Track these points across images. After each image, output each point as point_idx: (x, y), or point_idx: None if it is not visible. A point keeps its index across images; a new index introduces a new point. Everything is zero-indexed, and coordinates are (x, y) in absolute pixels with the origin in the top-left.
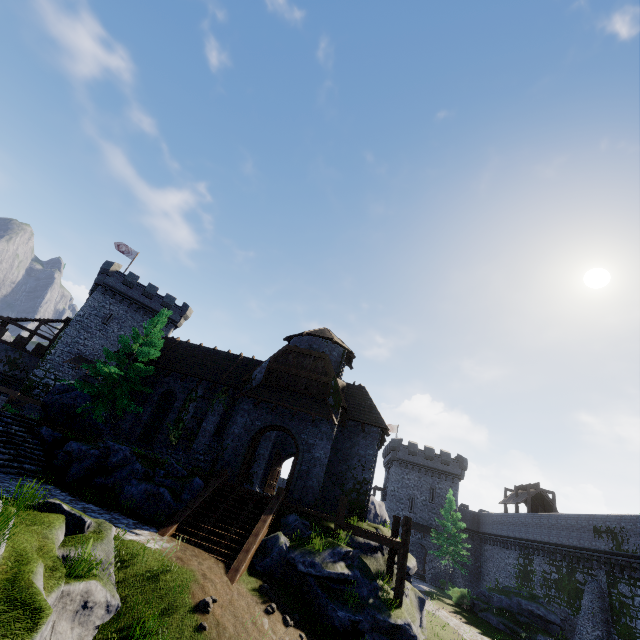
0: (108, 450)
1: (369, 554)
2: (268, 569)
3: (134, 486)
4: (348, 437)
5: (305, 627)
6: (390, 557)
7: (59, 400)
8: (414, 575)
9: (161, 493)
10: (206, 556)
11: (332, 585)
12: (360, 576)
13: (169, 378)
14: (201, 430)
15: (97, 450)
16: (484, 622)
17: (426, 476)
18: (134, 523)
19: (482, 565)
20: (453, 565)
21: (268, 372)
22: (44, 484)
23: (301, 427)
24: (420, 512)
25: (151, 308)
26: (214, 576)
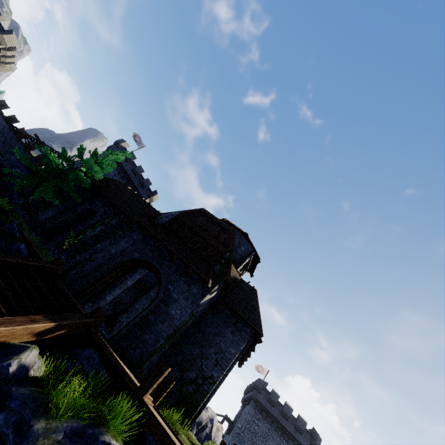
0: None
1: None
2: None
3: None
4: (217, 323)
5: None
6: None
7: (1, 161)
8: None
9: None
10: None
11: None
12: None
13: (100, 202)
14: (93, 248)
15: None
16: None
17: (275, 432)
18: None
19: None
20: None
21: (174, 220)
22: None
23: (173, 277)
24: None
25: (132, 181)
26: None
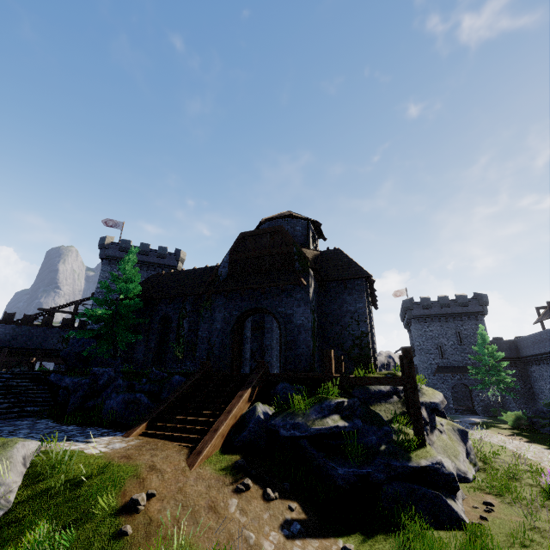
0: (95, 376)
1: (383, 401)
2: (248, 443)
3: (112, 399)
4: (333, 299)
5: (300, 495)
6: (406, 398)
7: (71, 351)
8: (464, 412)
9: (138, 398)
10: (169, 446)
11: (330, 442)
12: (365, 425)
13: (161, 306)
14: (199, 339)
15: (87, 379)
16: (549, 437)
17: (447, 323)
18: (104, 432)
19: (533, 386)
20: (501, 394)
21: (231, 264)
22: (40, 419)
23: (276, 302)
24: (452, 356)
25: (150, 262)
26: (167, 466)
